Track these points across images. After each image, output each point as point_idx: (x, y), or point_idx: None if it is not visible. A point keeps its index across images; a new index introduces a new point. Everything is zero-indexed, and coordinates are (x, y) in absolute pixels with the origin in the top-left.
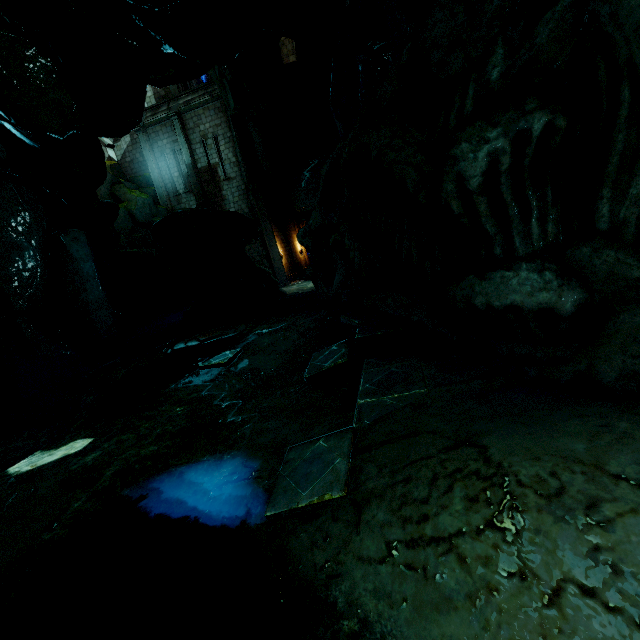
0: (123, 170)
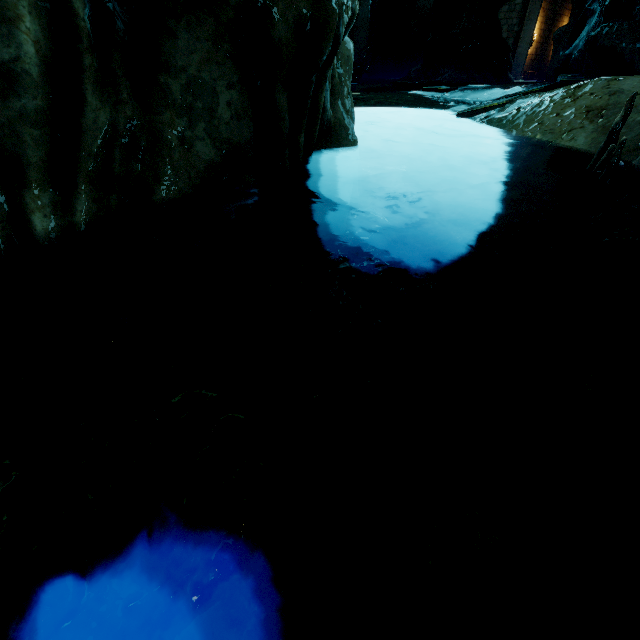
0: None
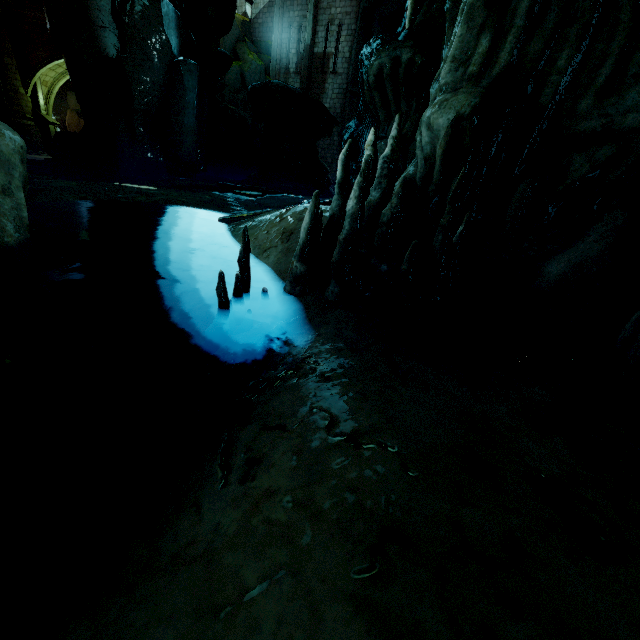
0: (252, 30)
